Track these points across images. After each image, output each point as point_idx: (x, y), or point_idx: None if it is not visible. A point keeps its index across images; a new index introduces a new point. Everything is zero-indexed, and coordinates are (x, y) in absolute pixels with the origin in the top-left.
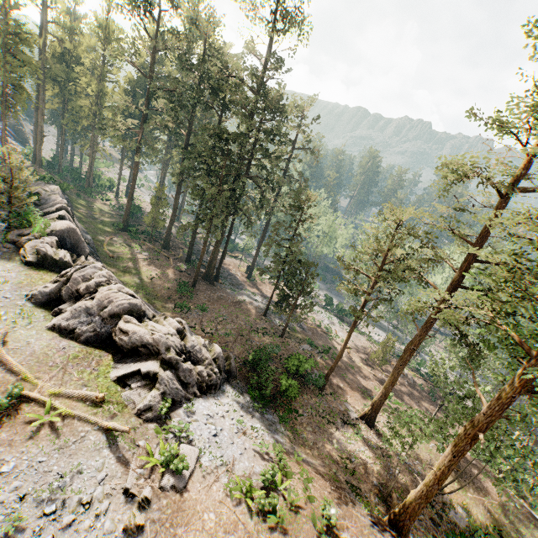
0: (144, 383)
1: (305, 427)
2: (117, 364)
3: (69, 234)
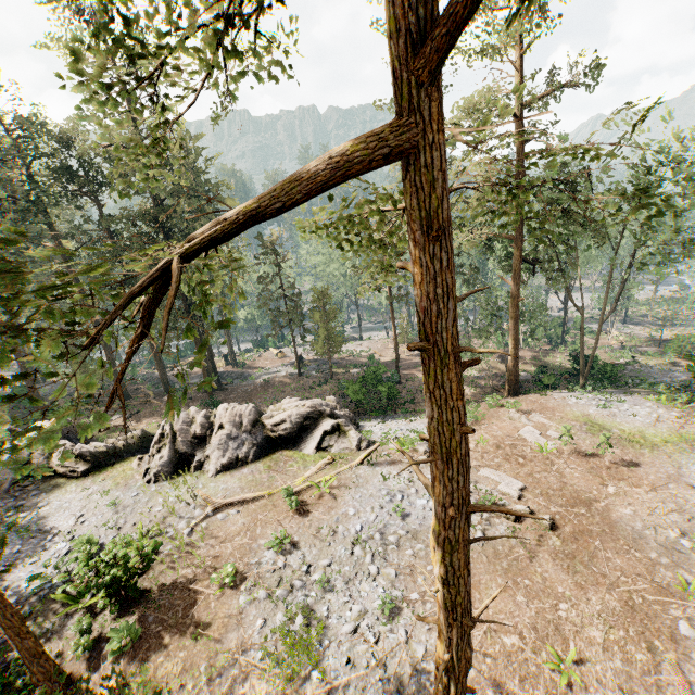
0: (336, 437)
1: (420, 405)
2: (299, 448)
3: (67, 429)
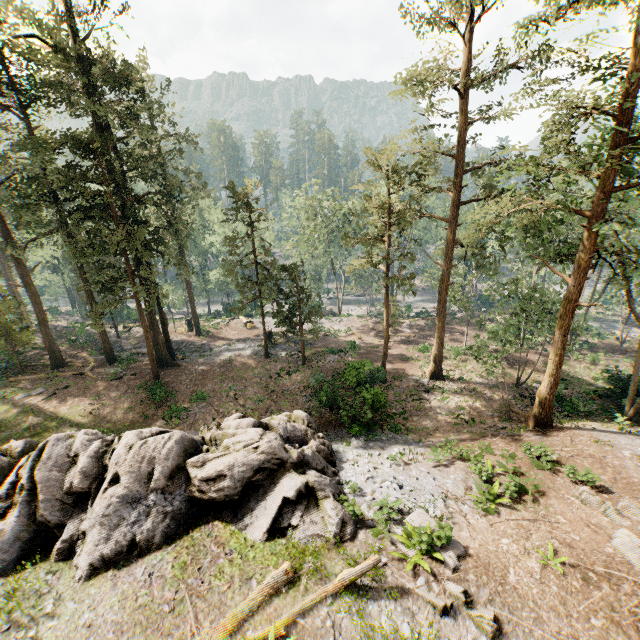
0: (302, 508)
1: (412, 420)
2: (241, 522)
3: None
